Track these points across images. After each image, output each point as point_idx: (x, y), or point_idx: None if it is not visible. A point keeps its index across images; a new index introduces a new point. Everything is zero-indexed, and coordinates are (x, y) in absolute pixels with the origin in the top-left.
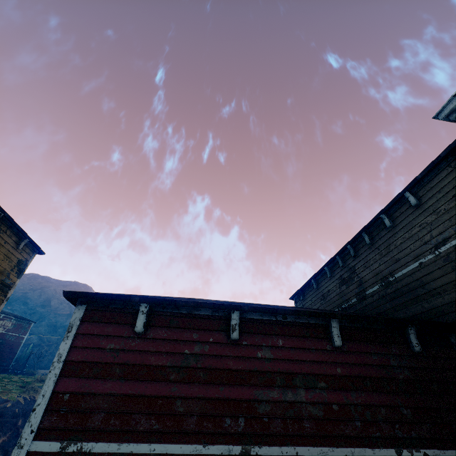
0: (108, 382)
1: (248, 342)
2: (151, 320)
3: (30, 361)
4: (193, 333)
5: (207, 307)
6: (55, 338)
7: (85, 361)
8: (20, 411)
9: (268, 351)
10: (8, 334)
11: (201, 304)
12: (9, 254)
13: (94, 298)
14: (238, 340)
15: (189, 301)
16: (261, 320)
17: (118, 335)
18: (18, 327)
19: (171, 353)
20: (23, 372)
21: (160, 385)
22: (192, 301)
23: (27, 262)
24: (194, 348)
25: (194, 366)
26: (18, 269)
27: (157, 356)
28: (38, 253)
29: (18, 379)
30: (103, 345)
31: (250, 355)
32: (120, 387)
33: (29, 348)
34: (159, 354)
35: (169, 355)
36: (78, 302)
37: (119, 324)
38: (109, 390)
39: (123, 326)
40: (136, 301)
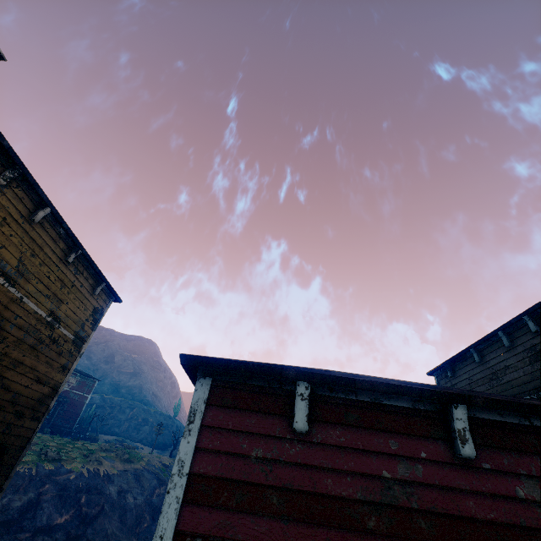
0: (262, 521)
1: (491, 465)
2: (314, 410)
3: (93, 424)
4: (388, 440)
5: (410, 394)
6: (118, 400)
7: (220, 477)
8: (83, 485)
9: (536, 487)
10: (73, 392)
11: (400, 389)
12: (85, 300)
13: (226, 369)
14: (471, 459)
15: (378, 381)
16: (504, 424)
17: (266, 433)
18: (82, 385)
19: (358, 474)
20: (86, 437)
21: (352, 537)
22: (379, 381)
23: (103, 311)
24: (398, 469)
25: (406, 505)
26: (93, 319)
27: (335, 478)
28: (115, 300)
29: (82, 445)
30: (245, 451)
31: (503, 493)
32: (284, 535)
33: (92, 408)
34: (339, 475)
35: (357, 479)
36: (198, 373)
37: (264, 414)
38: (266, 538)
39: (271, 418)
40: (291, 377)
